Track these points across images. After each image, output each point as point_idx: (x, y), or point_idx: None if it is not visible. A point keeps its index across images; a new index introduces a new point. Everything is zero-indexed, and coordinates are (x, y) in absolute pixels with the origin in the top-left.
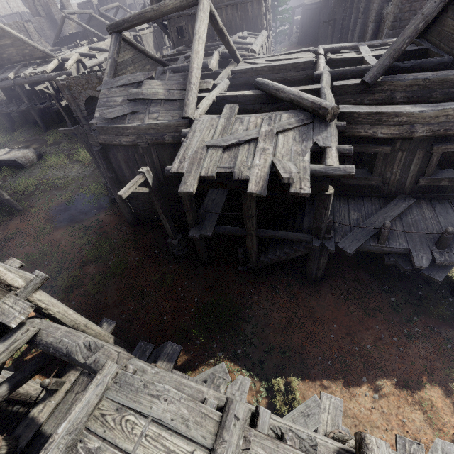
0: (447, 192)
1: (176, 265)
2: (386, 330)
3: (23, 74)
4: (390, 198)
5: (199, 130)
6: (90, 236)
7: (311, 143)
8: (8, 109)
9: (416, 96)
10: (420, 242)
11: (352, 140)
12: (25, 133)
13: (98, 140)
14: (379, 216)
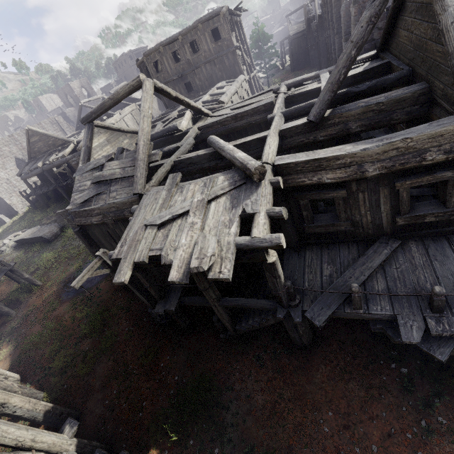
0: (440, 227)
1: (161, 335)
2: (396, 420)
3: (48, 161)
4: (371, 242)
5: (145, 206)
6: (89, 307)
7: (240, 210)
8: (41, 191)
9: (373, 122)
10: (408, 303)
11: (302, 189)
12: (57, 207)
13: (75, 223)
14: (356, 268)
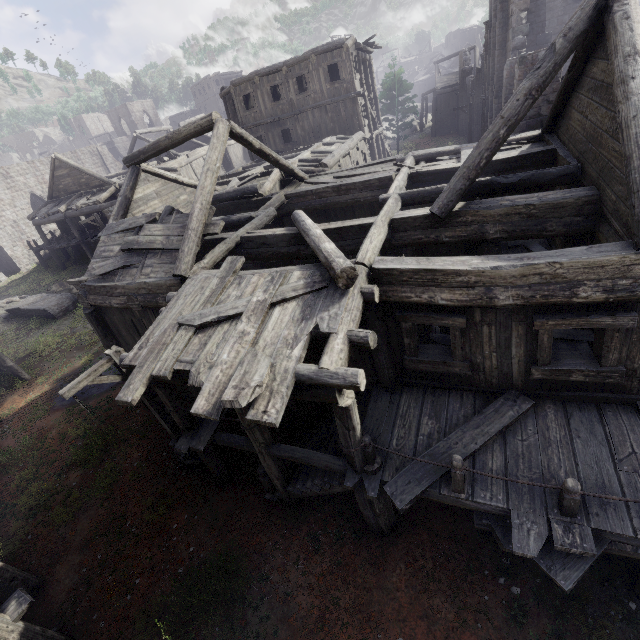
0: (591, 390)
1: (183, 481)
2: None
3: (75, 206)
4: (494, 396)
5: (185, 295)
6: (90, 423)
7: (312, 325)
8: (58, 245)
9: (519, 229)
10: (530, 495)
11: (406, 307)
12: (76, 271)
13: (88, 301)
14: (466, 431)
